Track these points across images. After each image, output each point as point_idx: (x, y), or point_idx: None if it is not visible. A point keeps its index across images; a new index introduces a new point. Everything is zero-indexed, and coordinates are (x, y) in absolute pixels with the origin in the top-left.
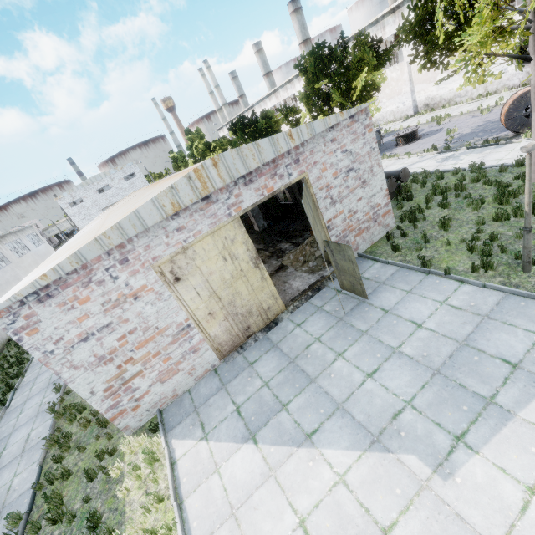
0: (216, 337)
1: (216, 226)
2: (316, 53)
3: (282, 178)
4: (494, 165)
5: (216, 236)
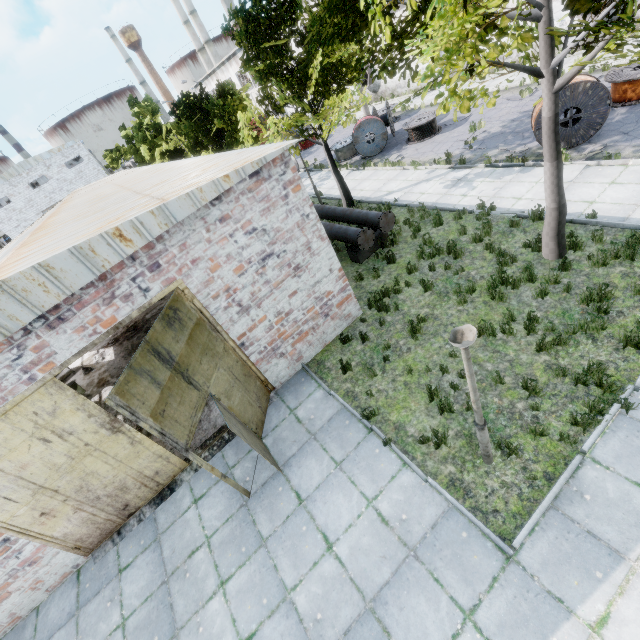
0: (68, 535)
1: (7, 402)
2: (247, 11)
3: (130, 299)
4: (507, 211)
5: (14, 415)
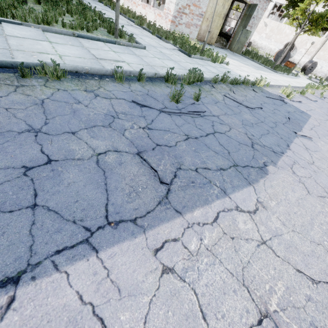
0: (201, 29)
1: None
2: None
3: None
4: None
5: None
